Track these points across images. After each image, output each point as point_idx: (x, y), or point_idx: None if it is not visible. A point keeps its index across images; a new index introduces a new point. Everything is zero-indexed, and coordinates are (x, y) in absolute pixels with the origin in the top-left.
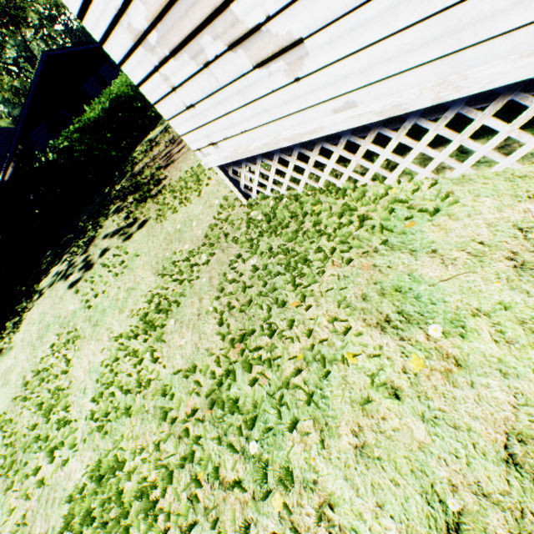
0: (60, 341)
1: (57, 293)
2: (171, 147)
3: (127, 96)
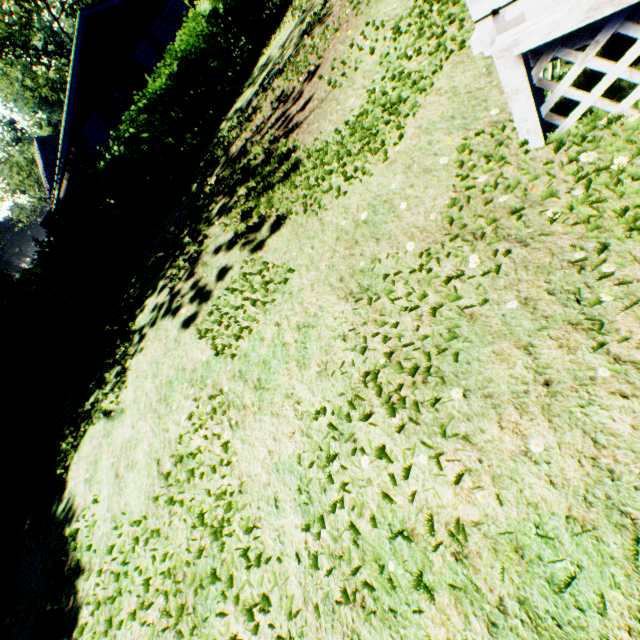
0: (201, 410)
1: (166, 334)
2: (282, 108)
3: (198, 51)
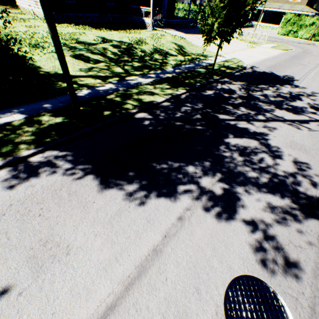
0: None
1: None
2: None
3: None
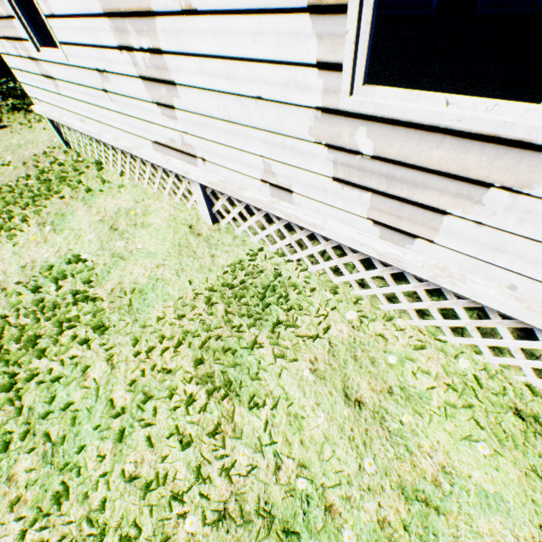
0: None
1: None
2: None
3: None
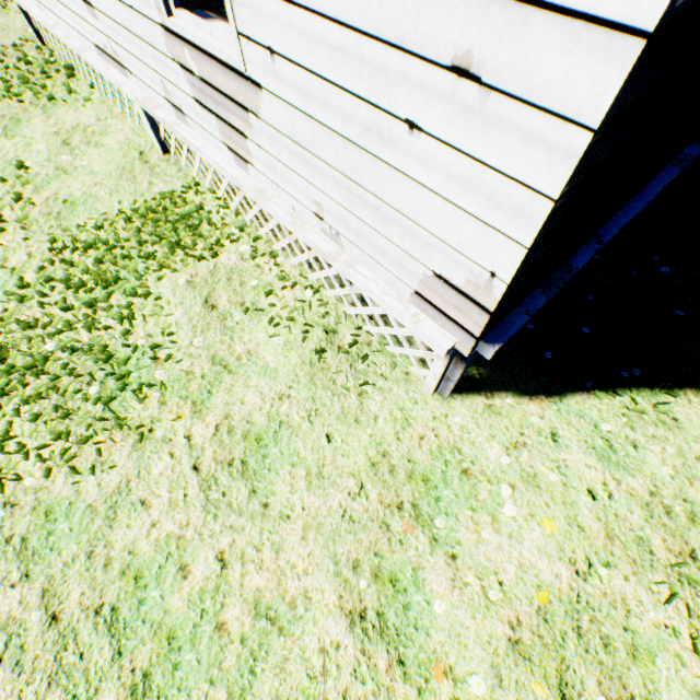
0: None
1: None
2: None
3: None
